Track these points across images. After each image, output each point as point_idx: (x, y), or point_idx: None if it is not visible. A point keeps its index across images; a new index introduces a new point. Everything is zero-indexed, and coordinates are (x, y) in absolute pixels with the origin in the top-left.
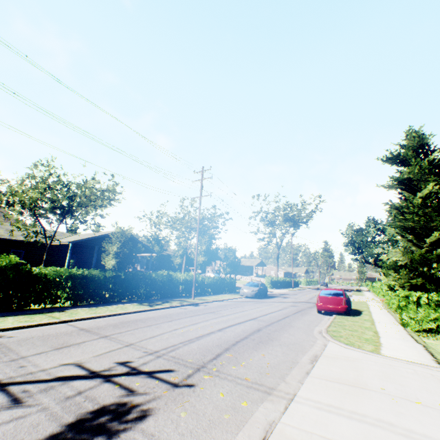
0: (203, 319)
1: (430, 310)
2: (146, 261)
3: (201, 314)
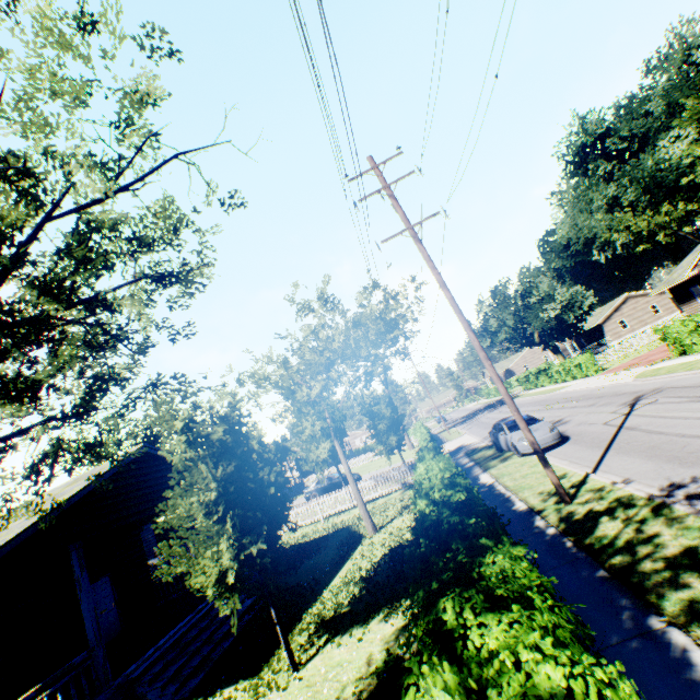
0: None
1: None
2: (155, 534)
3: None
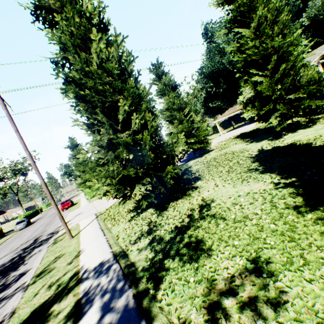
0: (21, 238)
1: (91, 192)
2: None
3: (15, 240)
